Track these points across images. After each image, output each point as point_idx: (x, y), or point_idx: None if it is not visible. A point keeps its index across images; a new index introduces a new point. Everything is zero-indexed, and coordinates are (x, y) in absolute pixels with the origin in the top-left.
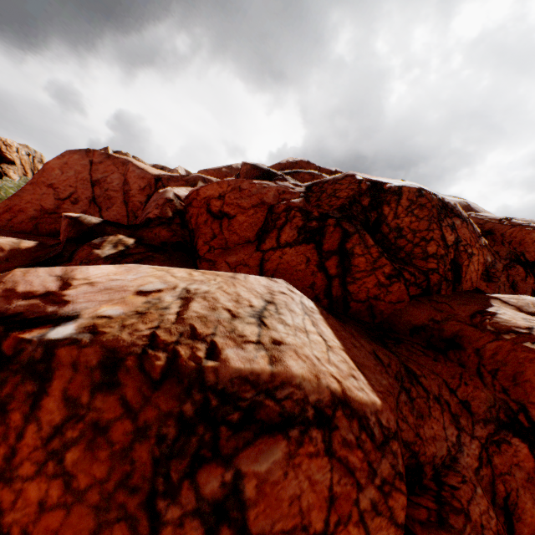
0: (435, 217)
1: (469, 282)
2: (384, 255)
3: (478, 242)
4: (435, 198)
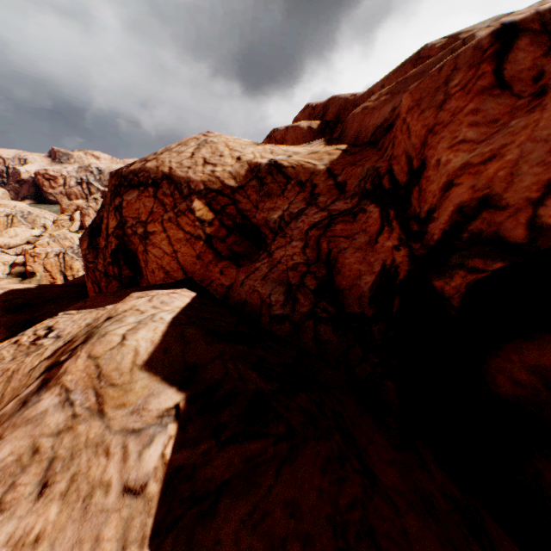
0: (109, 203)
1: (161, 272)
2: (88, 256)
3: (178, 208)
4: (117, 176)
